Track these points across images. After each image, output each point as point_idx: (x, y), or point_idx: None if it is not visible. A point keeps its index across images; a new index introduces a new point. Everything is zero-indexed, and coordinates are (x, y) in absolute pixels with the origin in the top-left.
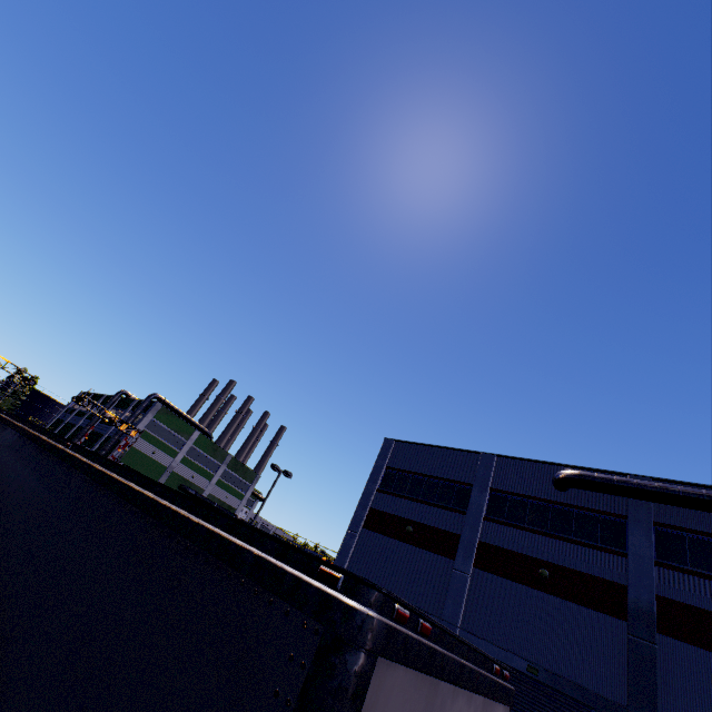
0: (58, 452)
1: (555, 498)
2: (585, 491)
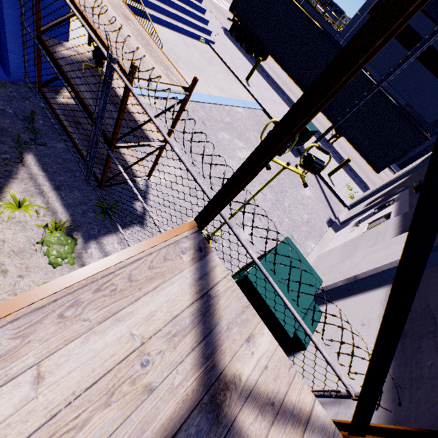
0: (365, 76)
1: None
2: None
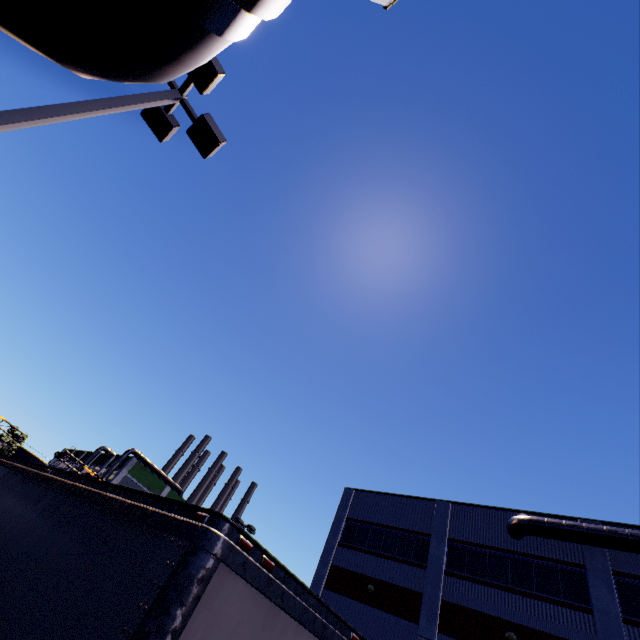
0: (39, 476)
1: (512, 547)
2: (540, 538)
